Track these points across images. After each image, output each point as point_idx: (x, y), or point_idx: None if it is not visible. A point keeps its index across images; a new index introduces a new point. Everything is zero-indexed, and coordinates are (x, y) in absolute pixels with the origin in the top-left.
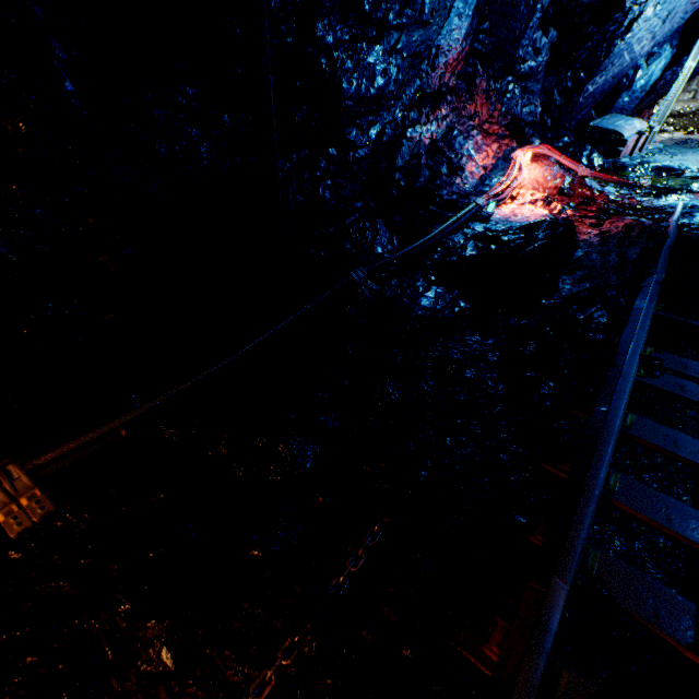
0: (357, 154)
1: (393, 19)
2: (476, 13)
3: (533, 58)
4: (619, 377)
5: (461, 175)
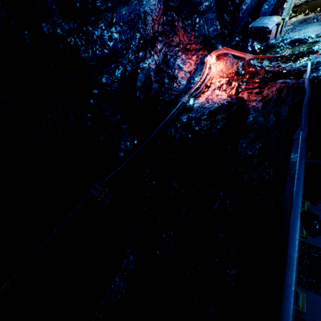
0: (112, 87)
1: (100, 6)
2: None
3: (206, 0)
4: (285, 264)
5: (176, 81)
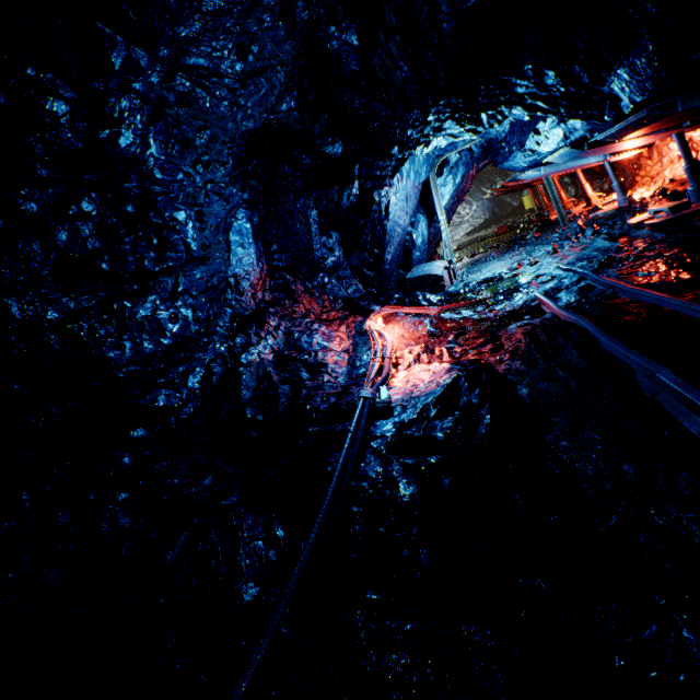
0: (182, 414)
1: (153, 265)
2: (257, 239)
3: (331, 255)
4: None
5: (326, 370)
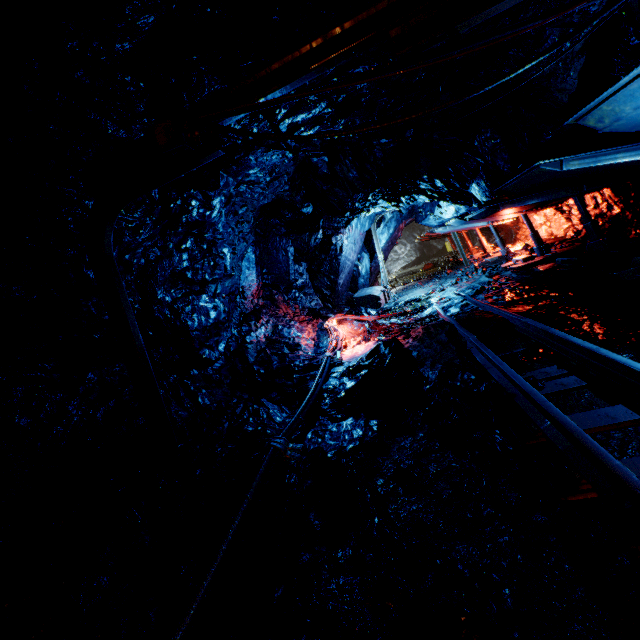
0: (215, 366)
1: (209, 277)
2: (258, 264)
3: (301, 277)
4: (530, 395)
5: (300, 348)
